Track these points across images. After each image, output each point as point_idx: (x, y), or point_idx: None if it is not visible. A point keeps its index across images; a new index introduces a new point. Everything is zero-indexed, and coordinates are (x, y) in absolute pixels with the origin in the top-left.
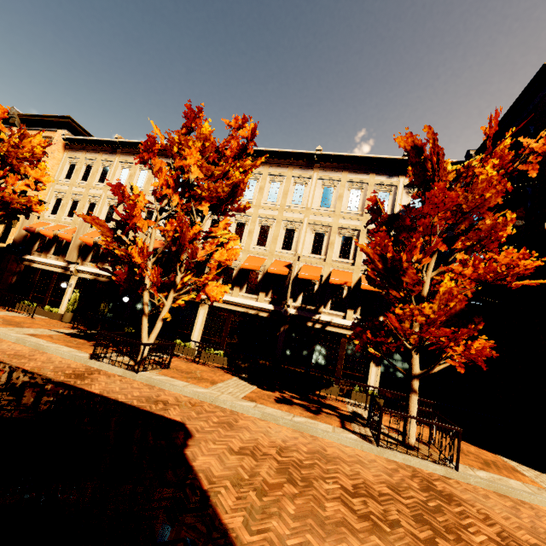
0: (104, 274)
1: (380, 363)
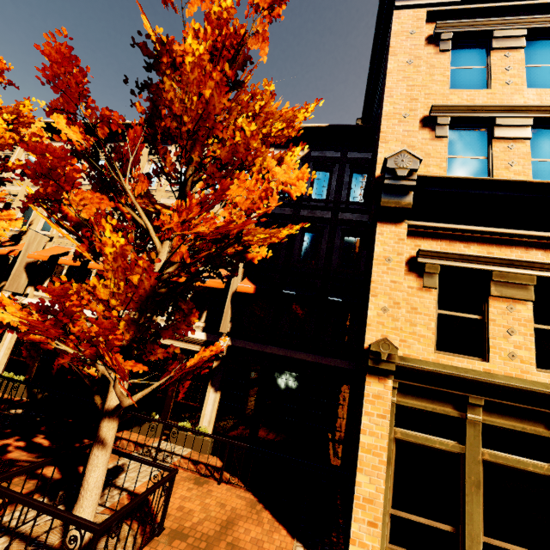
0: None
1: (219, 386)
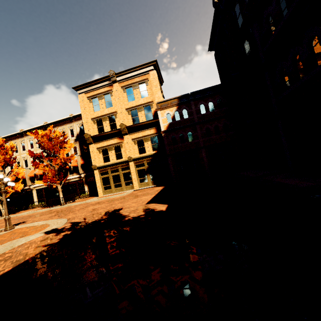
0: None
1: (86, 184)
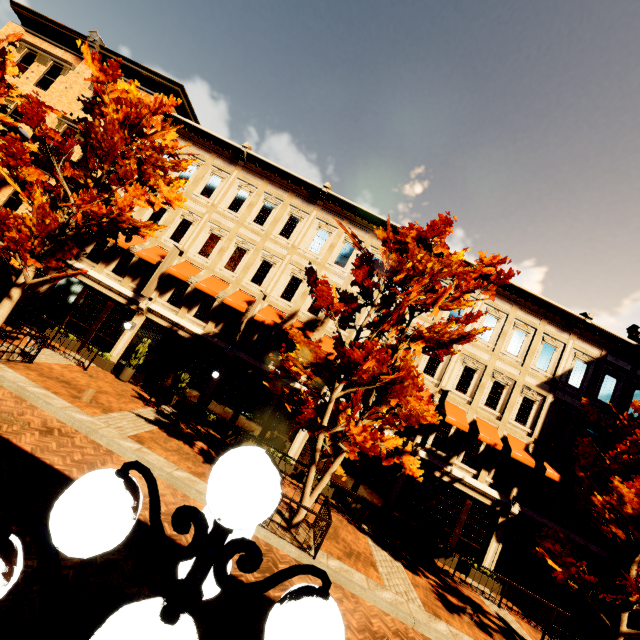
0: (188, 328)
1: (502, 539)
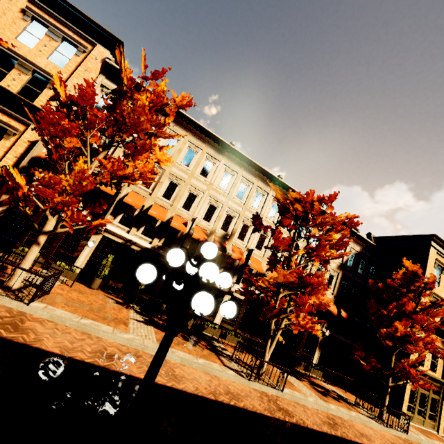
0: (140, 243)
1: (320, 349)
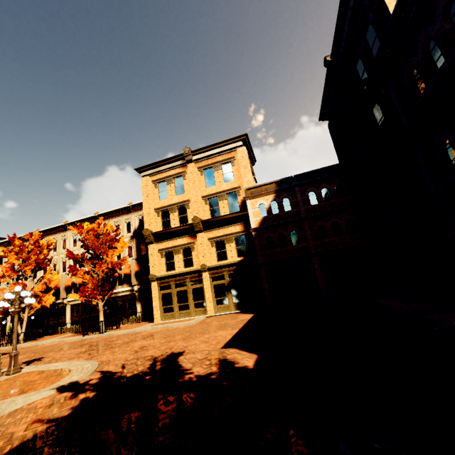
0: None
1: (140, 301)
